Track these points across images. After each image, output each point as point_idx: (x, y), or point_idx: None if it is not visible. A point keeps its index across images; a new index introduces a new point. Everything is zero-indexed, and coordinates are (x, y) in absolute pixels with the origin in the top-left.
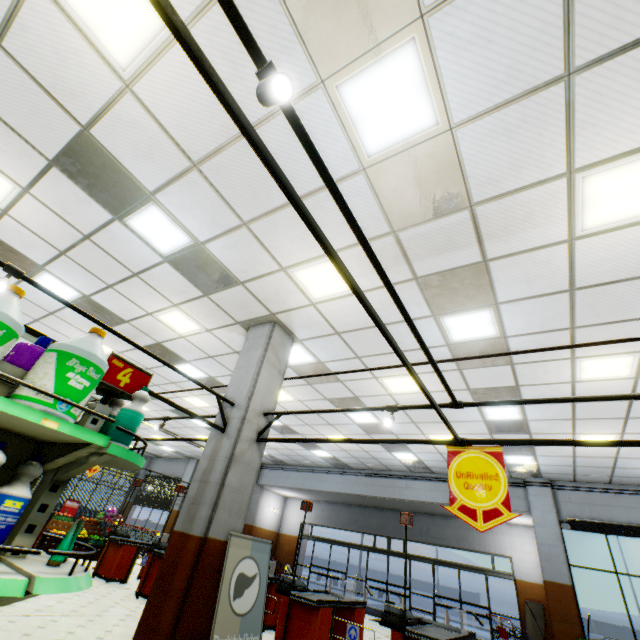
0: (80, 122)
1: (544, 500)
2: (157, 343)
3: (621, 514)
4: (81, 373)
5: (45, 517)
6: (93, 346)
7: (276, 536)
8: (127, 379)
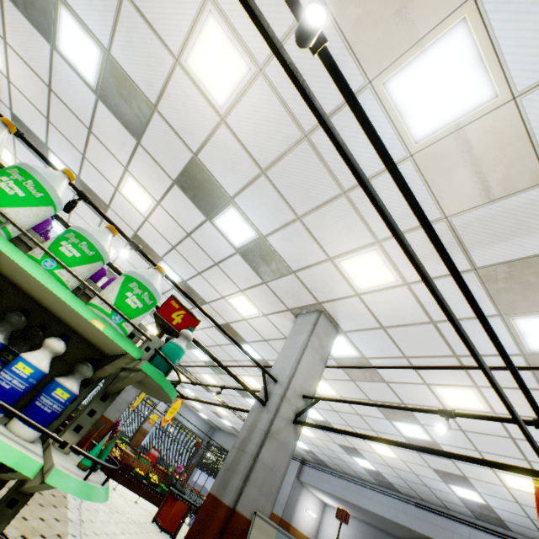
0: (192, 151)
1: None
2: (226, 323)
3: None
4: (137, 295)
5: (91, 422)
6: (152, 277)
7: None
8: (179, 319)
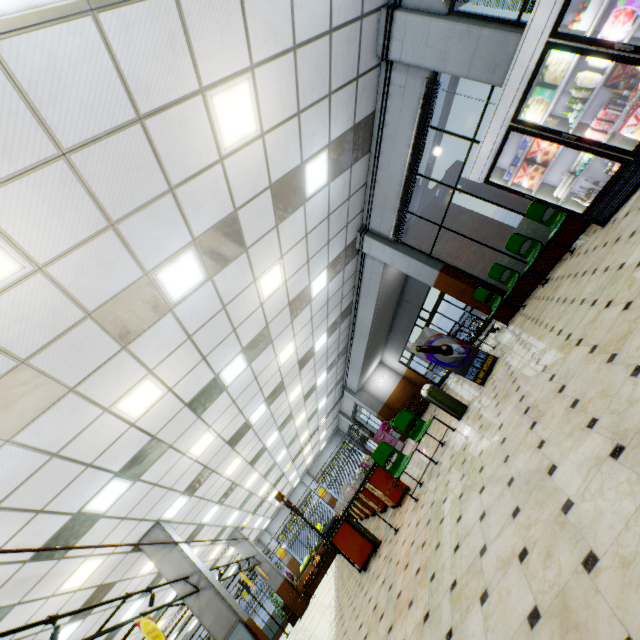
0: None
1: (374, 247)
2: None
3: (393, 192)
4: None
5: None
6: None
7: (404, 380)
8: None
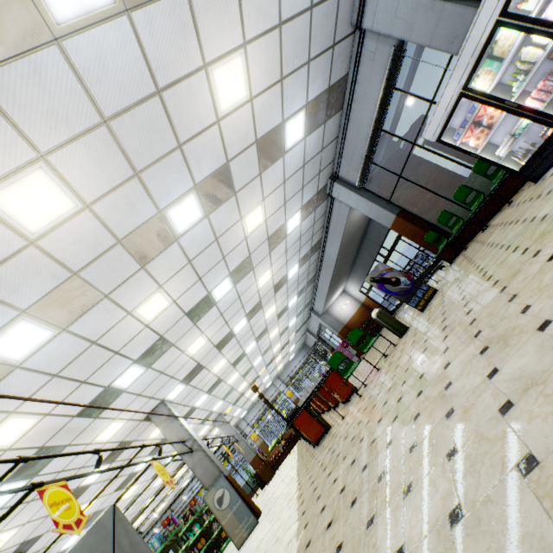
0: (47, 517)
1: (342, 192)
2: None
3: (361, 145)
4: None
5: None
6: None
7: (363, 307)
8: None
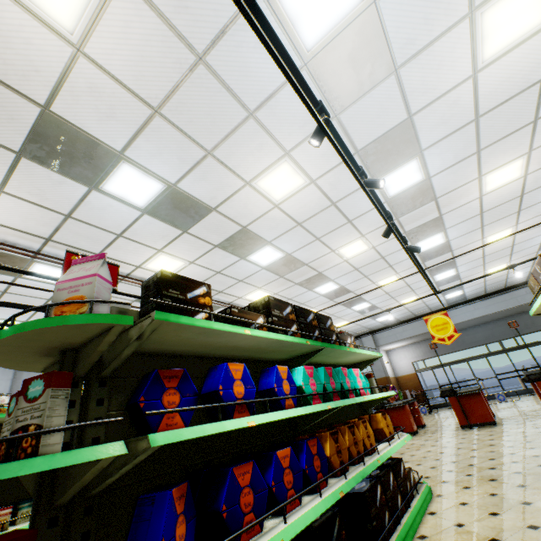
0: None
1: None
2: (436, 217)
3: None
4: None
5: None
6: None
7: (396, 380)
8: None
